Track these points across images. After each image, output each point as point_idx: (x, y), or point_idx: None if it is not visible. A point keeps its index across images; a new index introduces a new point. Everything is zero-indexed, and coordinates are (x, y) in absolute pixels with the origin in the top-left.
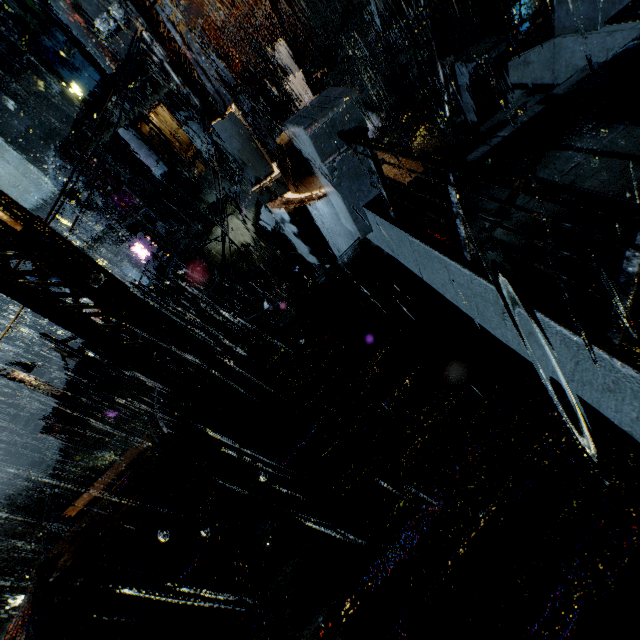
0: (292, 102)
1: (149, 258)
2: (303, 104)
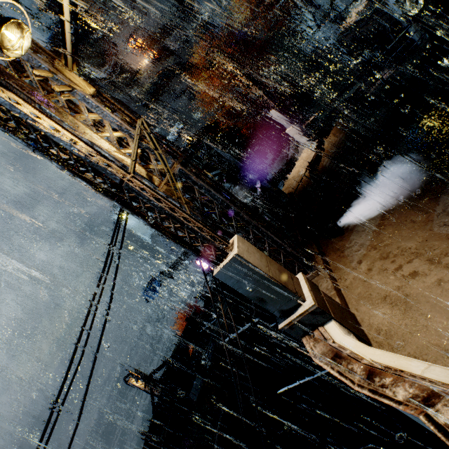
0: (286, 135)
1: (207, 272)
2: (301, 146)
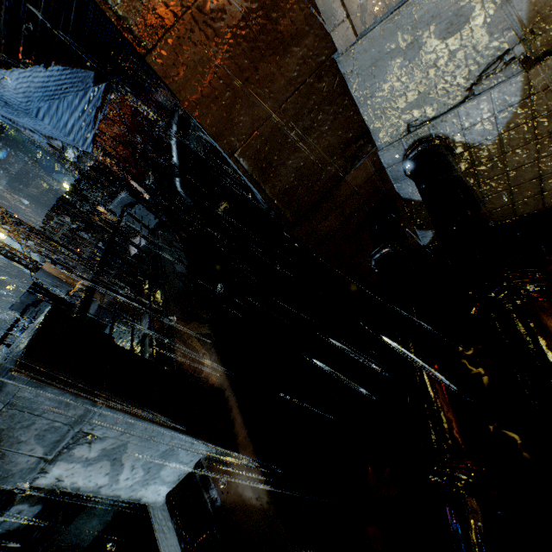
0: None
1: None
2: None
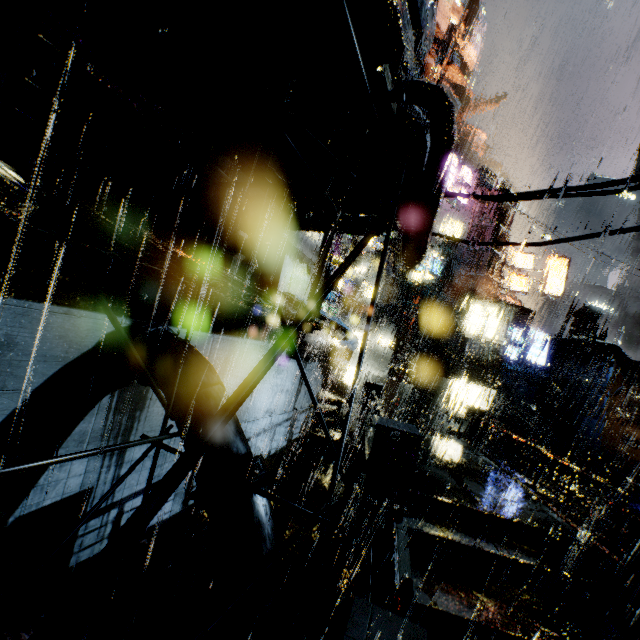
0: None
1: None
2: None
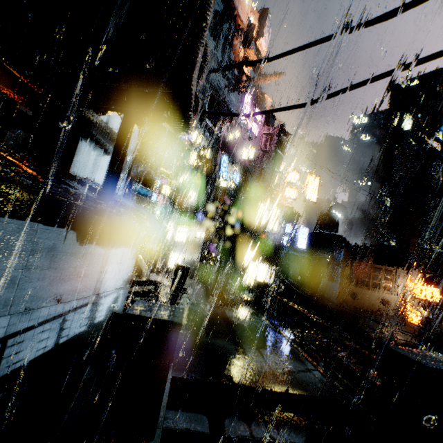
0: None
1: None
2: None
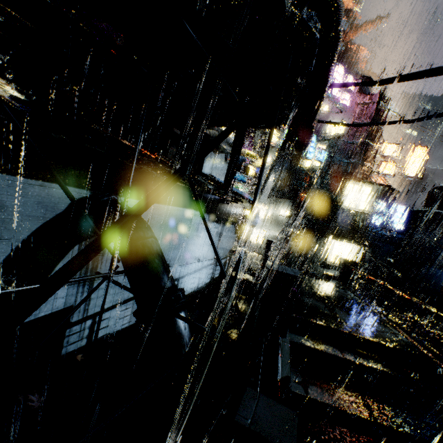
0: None
1: None
2: None
